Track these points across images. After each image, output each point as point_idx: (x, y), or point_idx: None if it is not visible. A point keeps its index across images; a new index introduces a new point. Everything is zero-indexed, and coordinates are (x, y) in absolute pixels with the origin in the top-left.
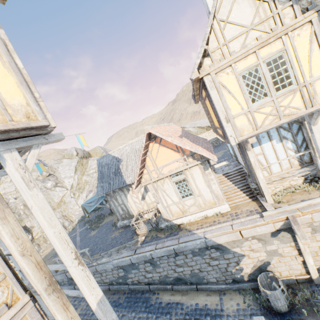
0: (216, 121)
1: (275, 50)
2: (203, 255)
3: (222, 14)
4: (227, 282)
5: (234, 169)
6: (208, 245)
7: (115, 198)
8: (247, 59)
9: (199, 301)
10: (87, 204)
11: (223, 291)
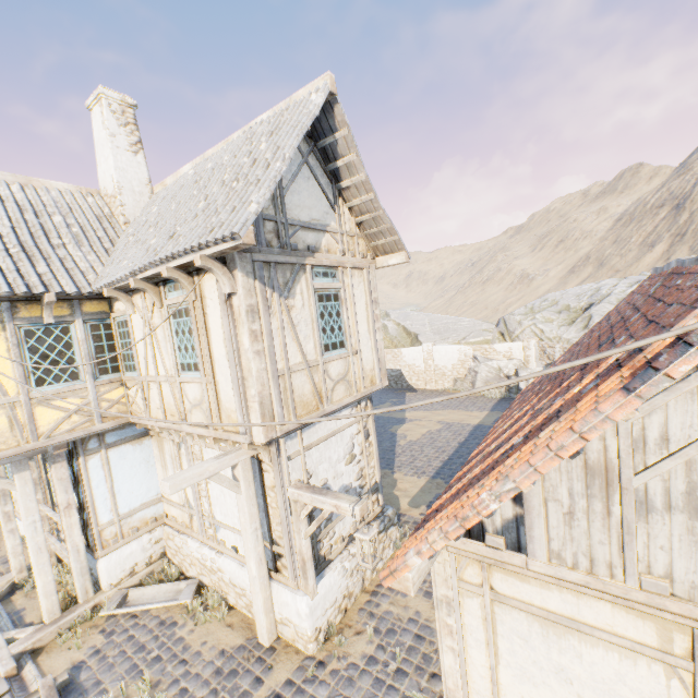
0: None
1: None
2: None
3: None
4: None
5: None
6: None
7: None
8: None
9: None
10: None
11: None
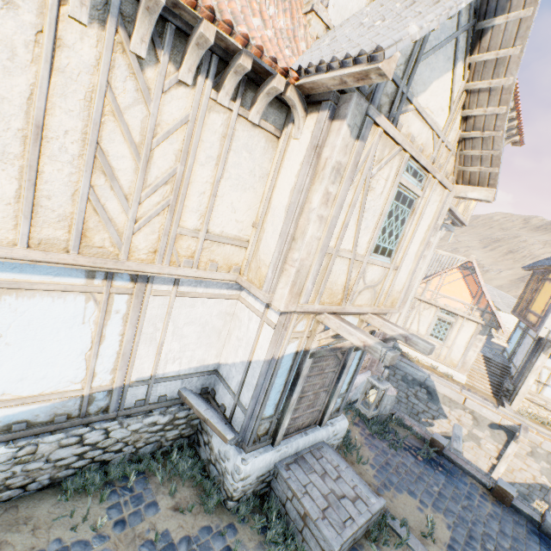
0: (541, 307)
1: None
2: (410, 387)
3: None
4: None
5: (499, 361)
6: (426, 383)
7: None
8: None
9: None
10: None
11: None
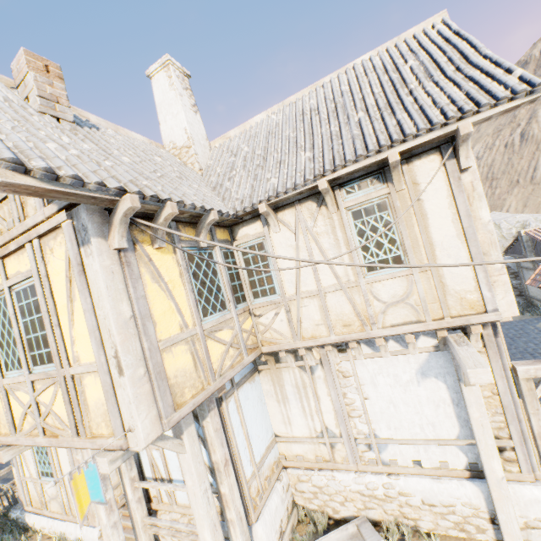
0: None
1: (26, 269)
2: None
3: None
4: None
5: None
6: None
7: None
8: None
9: None
10: None
11: None
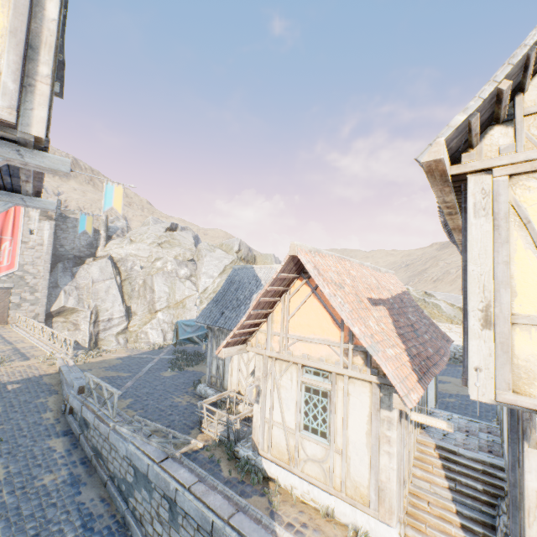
0: None
1: None
2: None
3: None
4: None
5: (475, 455)
6: None
7: (217, 342)
8: None
9: None
10: (184, 325)
11: None
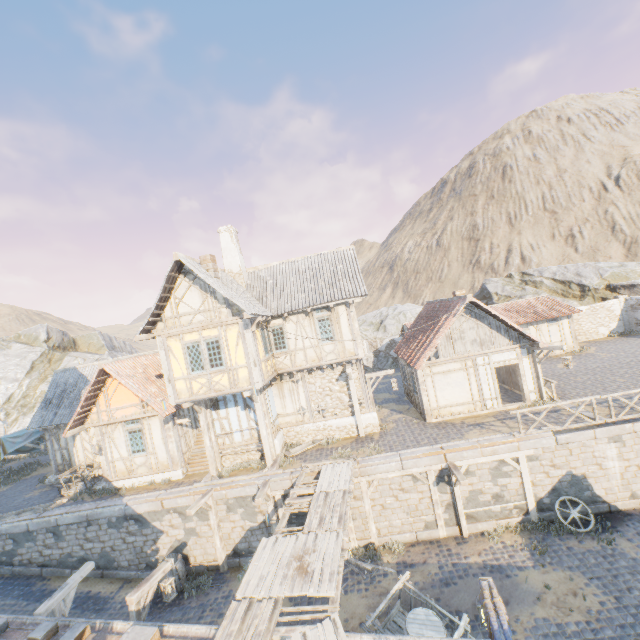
0: None
1: (214, 334)
2: (121, 528)
3: (179, 293)
4: (141, 568)
5: None
6: (127, 513)
7: (57, 437)
8: (193, 334)
9: (94, 588)
10: (11, 438)
11: (131, 579)
